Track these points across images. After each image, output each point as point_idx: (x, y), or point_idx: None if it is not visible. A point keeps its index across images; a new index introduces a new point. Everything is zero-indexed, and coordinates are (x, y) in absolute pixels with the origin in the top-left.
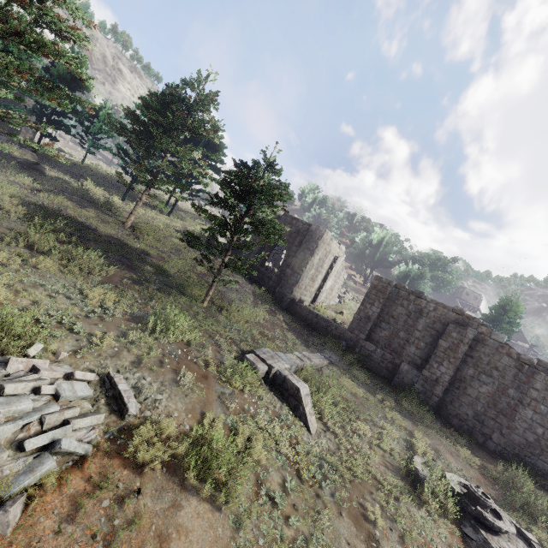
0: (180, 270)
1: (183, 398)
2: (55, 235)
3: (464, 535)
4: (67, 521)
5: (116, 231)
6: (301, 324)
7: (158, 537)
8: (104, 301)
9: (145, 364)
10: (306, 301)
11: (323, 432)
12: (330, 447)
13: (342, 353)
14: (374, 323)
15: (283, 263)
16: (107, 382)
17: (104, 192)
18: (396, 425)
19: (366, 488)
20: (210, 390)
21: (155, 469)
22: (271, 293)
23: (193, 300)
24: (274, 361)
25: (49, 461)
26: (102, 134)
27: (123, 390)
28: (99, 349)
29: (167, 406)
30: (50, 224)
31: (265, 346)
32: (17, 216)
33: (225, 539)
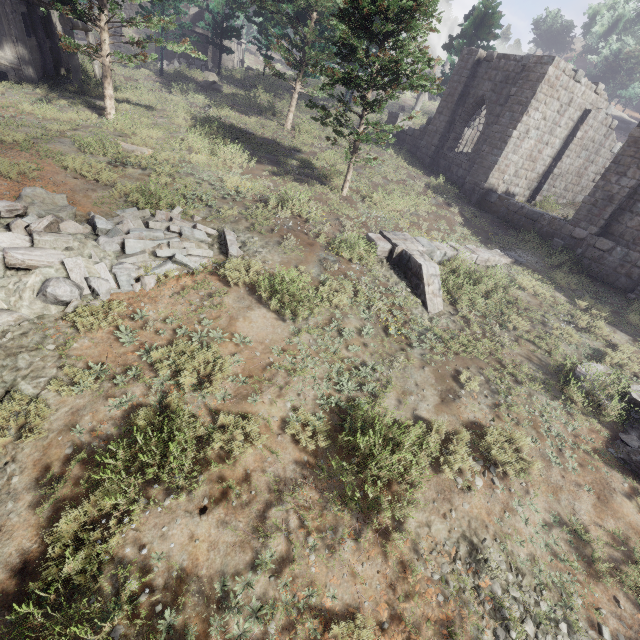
0: (331, 164)
1: (281, 254)
2: (210, 139)
3: (617, 440)
4: (178, 294)
5: (273, 134)
6: (493, 222)
7: (230, 317)
8: (239, 187)
9: (256, 229)
10: (519, 196)
11: (448, 315)
12: (450, 327)
13: (548, 254)
14: (621, 206)
15: (479, 138)
16: (222, 236)
17: (276, 99)
18: (592, 334)
19: (476, 364)
20: (311, 254)
21: (239, 286)
22: (460, 186)
23: (332, 189)
24: (403, 242)
25: (169, 264)
26: (274, 27)
27: (229, 239)
28: (224, 218)
29: (265, 257)
30: (206, 129)
31: (409, 234)
32: (186, 128)
33: (281, 336)
